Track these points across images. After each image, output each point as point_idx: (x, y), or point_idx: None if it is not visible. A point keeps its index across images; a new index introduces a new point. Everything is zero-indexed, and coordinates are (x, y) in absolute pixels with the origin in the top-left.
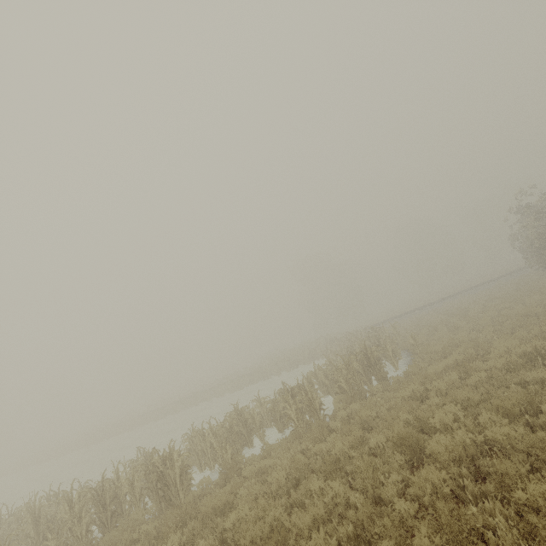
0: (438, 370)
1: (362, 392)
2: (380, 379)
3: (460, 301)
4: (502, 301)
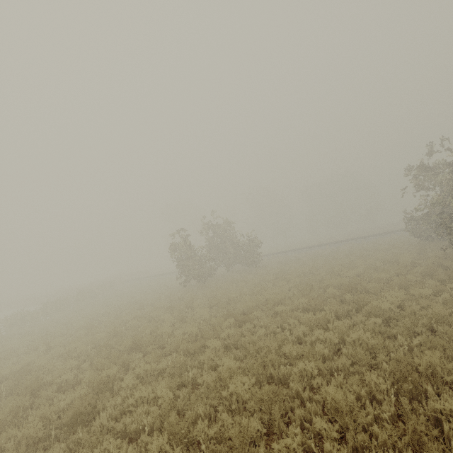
0: None
1: None
2: None
3: None
4: (132, 296)
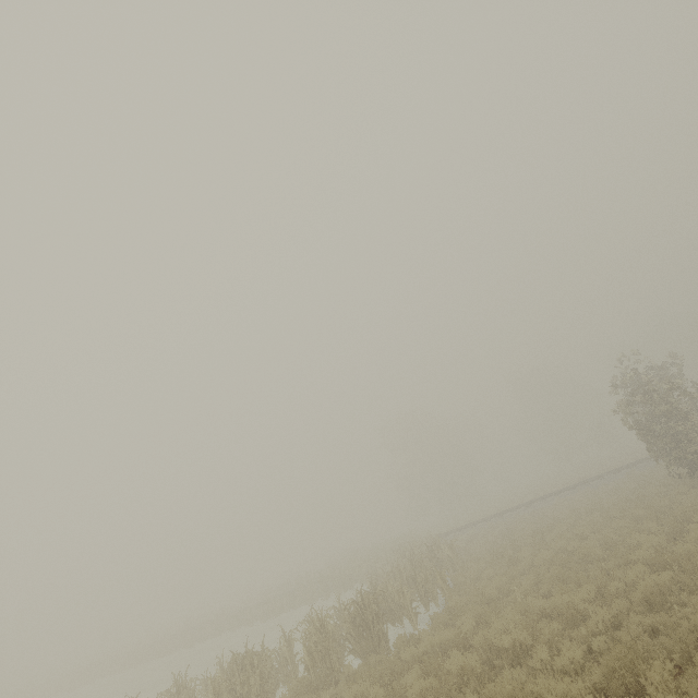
0: (415, 655)
1: (334, 672)
2: (367, 650)
3: (572, 500)
4: (590, 520)
